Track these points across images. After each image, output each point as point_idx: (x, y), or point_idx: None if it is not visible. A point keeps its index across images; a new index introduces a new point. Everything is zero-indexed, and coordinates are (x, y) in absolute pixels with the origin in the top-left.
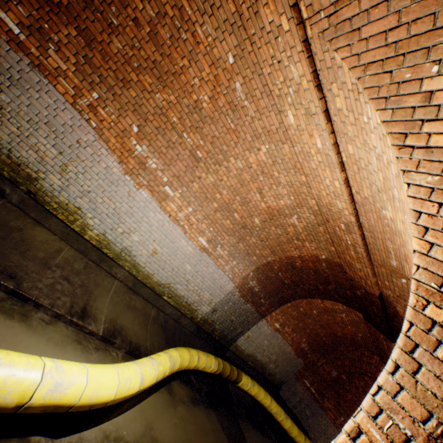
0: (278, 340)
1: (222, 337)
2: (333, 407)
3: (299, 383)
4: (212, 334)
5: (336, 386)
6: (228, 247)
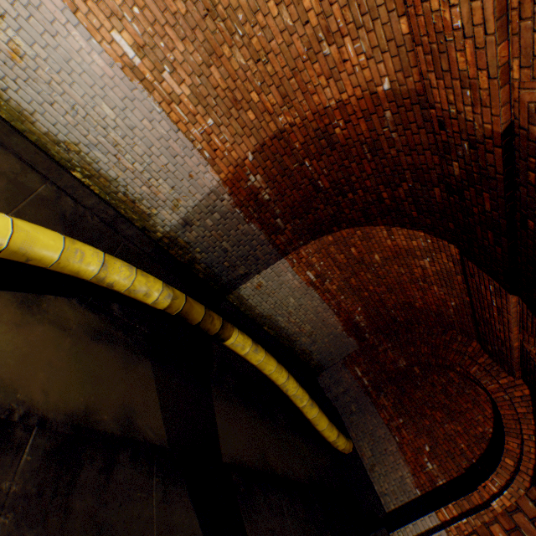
0: (314, 302)
1: (211, 277)
2: (391, 405)
3: (347, 371)
4: (191, 269)
5: (402, 381)
6: (189, 76)
